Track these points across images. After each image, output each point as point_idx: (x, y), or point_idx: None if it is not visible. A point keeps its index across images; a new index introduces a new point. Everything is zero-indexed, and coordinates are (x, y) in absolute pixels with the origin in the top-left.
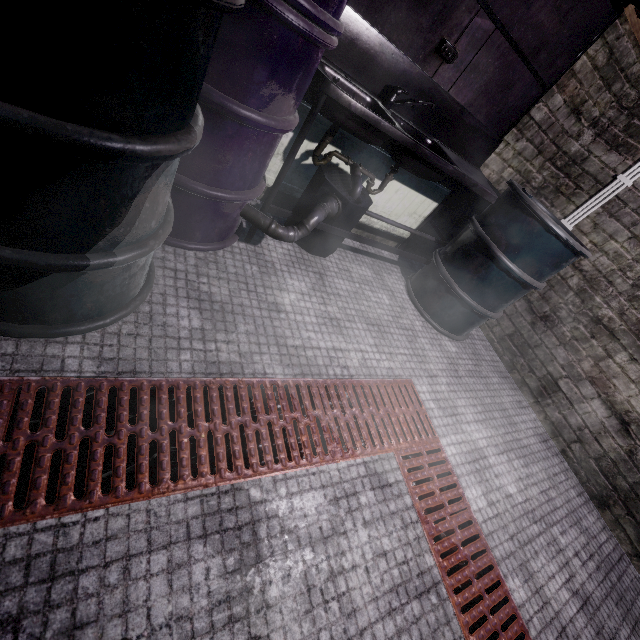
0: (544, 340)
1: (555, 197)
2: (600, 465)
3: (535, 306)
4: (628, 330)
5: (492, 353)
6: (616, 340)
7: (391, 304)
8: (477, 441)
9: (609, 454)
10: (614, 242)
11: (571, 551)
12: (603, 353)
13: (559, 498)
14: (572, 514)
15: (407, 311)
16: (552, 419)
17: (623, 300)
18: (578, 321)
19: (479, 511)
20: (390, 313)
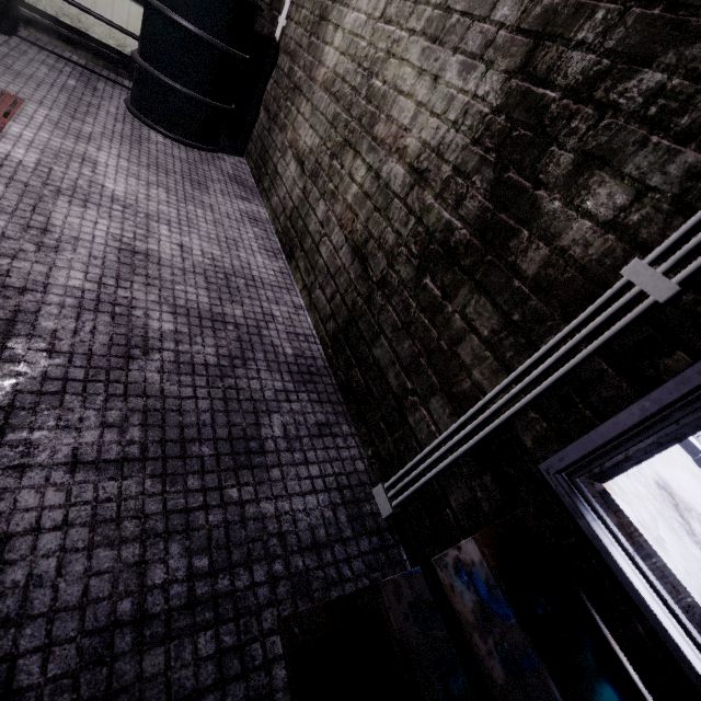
0: (273, 137)
1: (280, 4)
2: (291, 220)
3: (271, 112)
4: (307, 78)
5: (245, 176)
6: (302, 94)
7: (78, 87)
8: (96, 157)
9: (295, 204)
10: (304, 10)
11: (172, 241)
12: (296, 113)
13: (214, 231)
14: (224, 243)
15: (105, 101)
16: (273, 206)
17: (305, 54)
18: (287, 99)
19: (6, 155)
20: (64, 85)
